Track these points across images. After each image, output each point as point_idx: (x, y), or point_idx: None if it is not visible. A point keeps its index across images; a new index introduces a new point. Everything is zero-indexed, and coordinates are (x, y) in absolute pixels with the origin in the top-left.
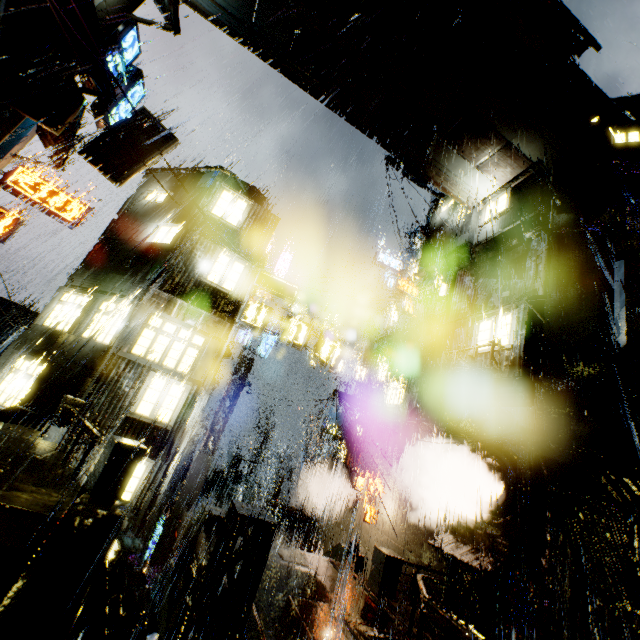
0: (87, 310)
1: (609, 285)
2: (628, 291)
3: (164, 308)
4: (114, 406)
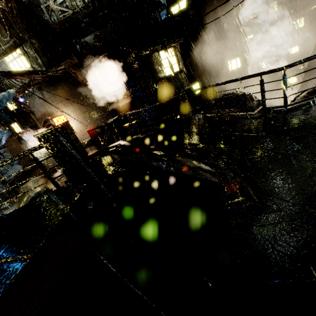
0: None
1: None
2: None
3: None
4: None
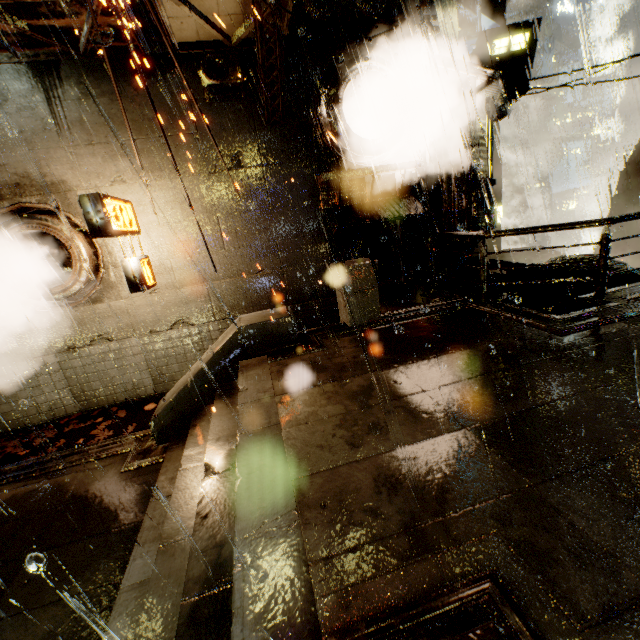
0: None
1: None
2: None
3: None
4: None
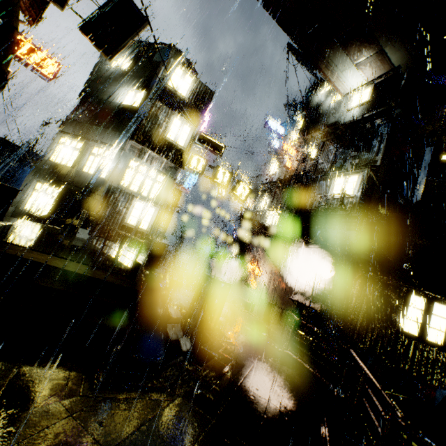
0: (83, 152)
1: (420, 162)
2: (430, 168)
3: (138, 155)
4: (114, 218)
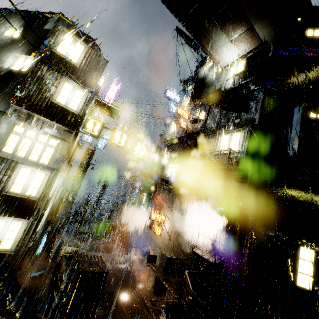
0: None
1: (291, 120)
2: (302, 124)
3: (25, 120)
4: None
